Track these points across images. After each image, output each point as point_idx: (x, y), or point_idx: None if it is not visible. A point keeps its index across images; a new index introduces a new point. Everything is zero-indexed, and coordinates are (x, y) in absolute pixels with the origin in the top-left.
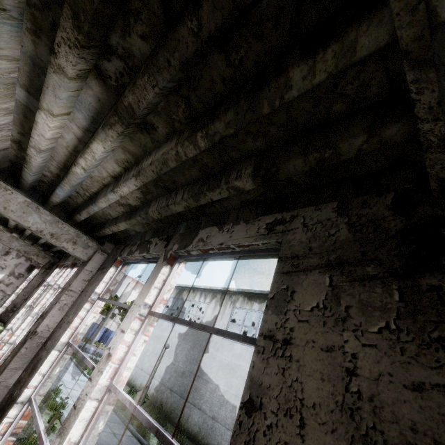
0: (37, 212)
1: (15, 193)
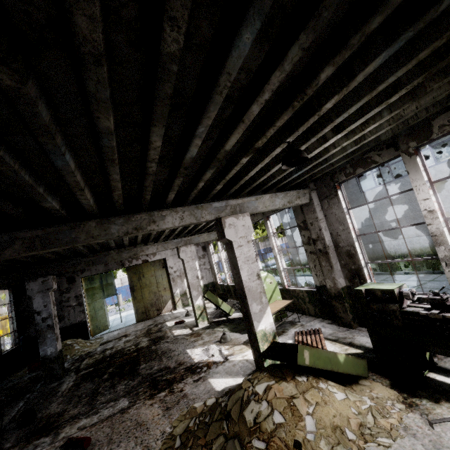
0: (276, 197)
1: (264, 196)
